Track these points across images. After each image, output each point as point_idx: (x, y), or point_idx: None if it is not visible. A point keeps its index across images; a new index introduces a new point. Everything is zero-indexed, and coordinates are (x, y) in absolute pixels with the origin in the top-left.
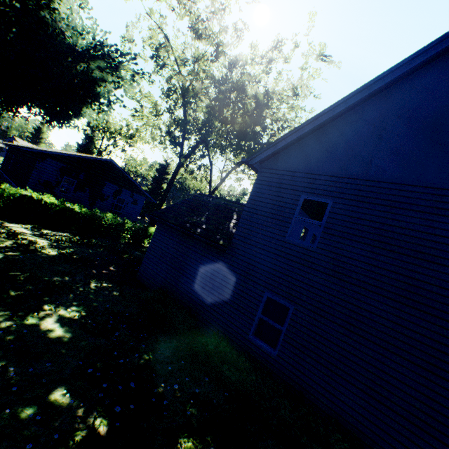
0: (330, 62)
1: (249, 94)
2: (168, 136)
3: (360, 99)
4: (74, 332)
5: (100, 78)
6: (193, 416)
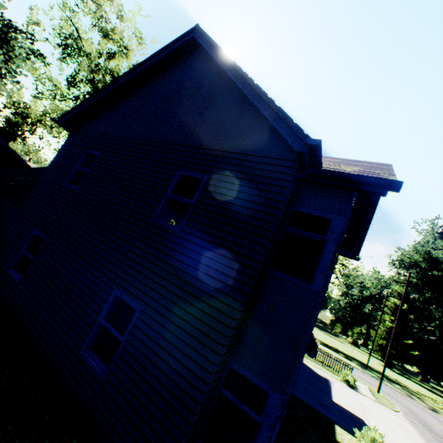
0: None
1: None
2: None
3: (132, 77)
4: None
5: None
6: None
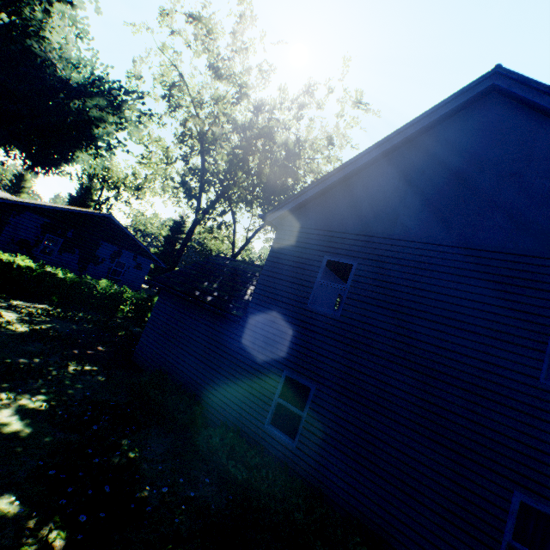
0: (368, 110)
1: (278, 142)
2: (183, 187)
3: (383, 152)
4: (37, 426)
5: (98, 118)
6: (183, 525)
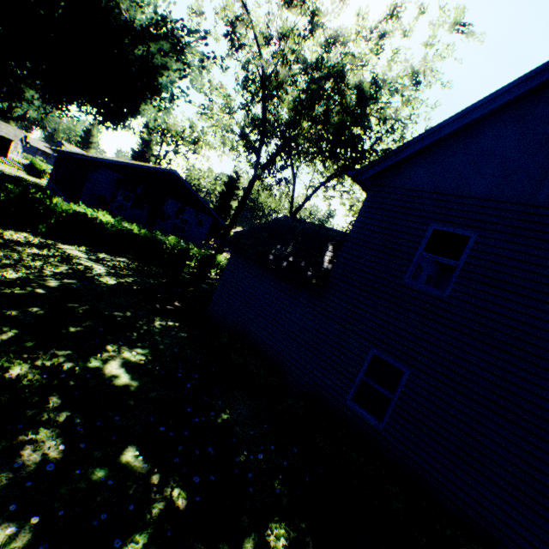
0: (470, 33)
1: (350, 83)
2: (242, 140)
3: (535, 86)
4: (141, 381)
5: (162, 64)
6: (282, 495)
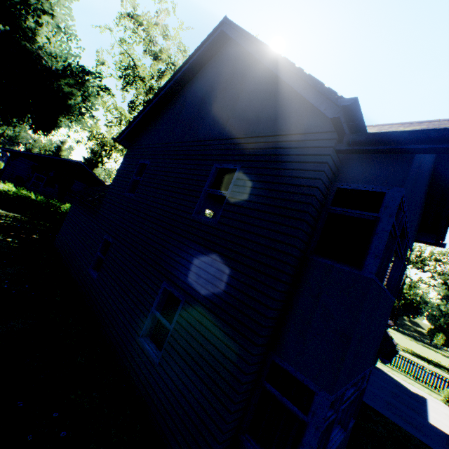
0: None
1: None
2: None
3: (171, 86)
4: None
5: (69, 92)
6: None
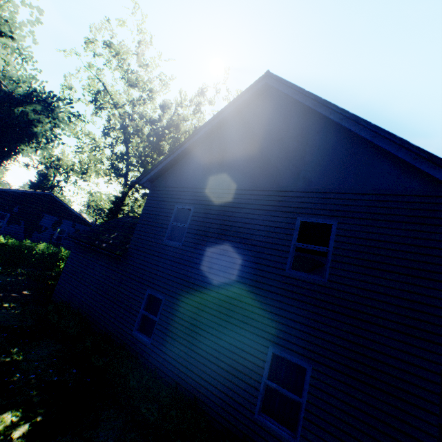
0: None
1: (181, 130)
2: (112, 169)
3: (208, 131)
4: None
5: (36, 119)
6: (37, 396)
